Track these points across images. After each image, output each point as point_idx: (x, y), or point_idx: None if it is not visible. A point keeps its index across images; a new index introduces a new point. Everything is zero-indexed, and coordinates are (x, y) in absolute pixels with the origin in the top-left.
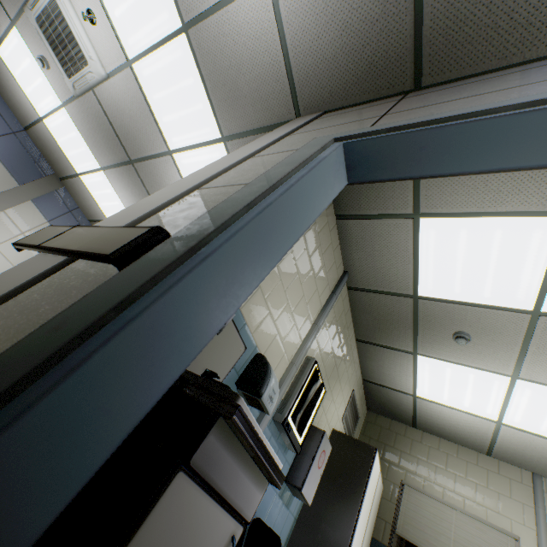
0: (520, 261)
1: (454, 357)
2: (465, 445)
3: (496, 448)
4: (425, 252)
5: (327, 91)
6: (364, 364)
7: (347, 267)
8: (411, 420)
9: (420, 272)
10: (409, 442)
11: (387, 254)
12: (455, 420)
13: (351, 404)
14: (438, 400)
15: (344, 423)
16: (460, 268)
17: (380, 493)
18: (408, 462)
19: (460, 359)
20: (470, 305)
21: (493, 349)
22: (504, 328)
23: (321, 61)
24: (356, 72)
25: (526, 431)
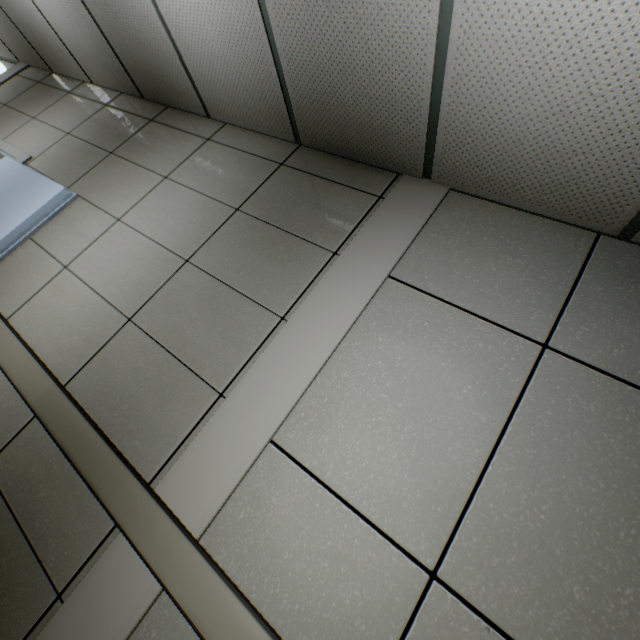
0: None
1: None
2: None
3: None
4: None
5: (20, 53)
6: None
7: None
8: None
9: None
10: None
11: None
12: None
13: None
14: None
15: None
16: None
17: None
18: None
19: None
20: None
21: None
22: None
23: (2, 32)
24: (23, 49)
25: None
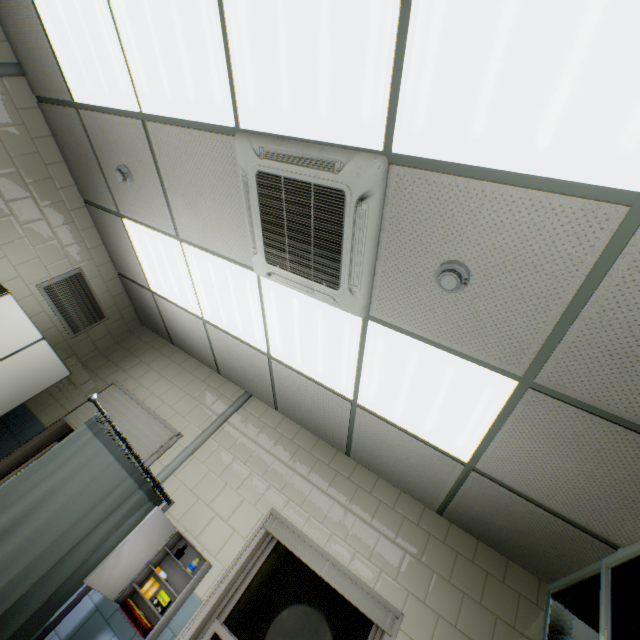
0: (95, 15)
1: (140, 215)
2: (205, 363)
3: (219, 361)
4: (42, 10)
5: None
6: (107, 245)
7: (18, 56)
8: (167, 334)
9: (57, 53)
10: (158, 355)
11: (25, 20)
12: (185, 323)
13: (74, 284)
14: (164, 294)
15: (47, 296)
16: (73, 39)
17: (58, 374)
18: (140, 370)
19: (144, 217)
20: (110, 114)
21: (151, 192)
22: (140, 152)
23: None
24: None
25: (221, 329)
